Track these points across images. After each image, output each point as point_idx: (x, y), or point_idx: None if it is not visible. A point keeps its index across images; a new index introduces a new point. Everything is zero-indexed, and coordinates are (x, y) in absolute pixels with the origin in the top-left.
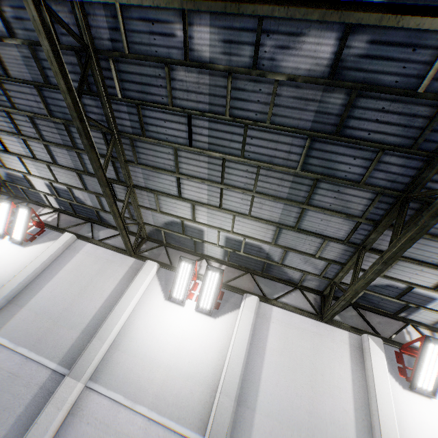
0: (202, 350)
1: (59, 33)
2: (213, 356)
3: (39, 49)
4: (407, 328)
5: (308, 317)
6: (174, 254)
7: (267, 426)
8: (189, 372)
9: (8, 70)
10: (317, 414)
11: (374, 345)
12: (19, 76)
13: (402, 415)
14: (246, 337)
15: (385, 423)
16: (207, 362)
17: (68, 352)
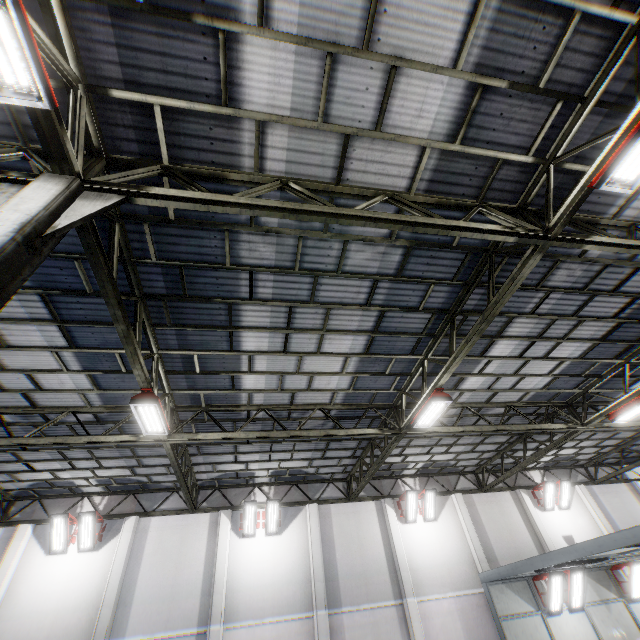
0: (88, 582)
1: None
2: (98, 582)
3: None
4: (255, 490)
5: (181, 514)
6: (51, 504)
7: (141, 610)
8: (76, 605)
9: None
10: (178, 584)
11: (223, 517)
12: None
13: (235, 556)
14: (125, 555)
15: (219, 568)
16: (92, 589)
17: None
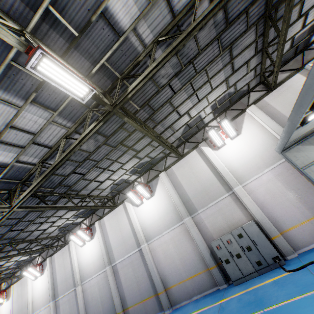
0: (96, 250)
1: None
2: (99, 248)
3: None
4: (135, 184)
5: (112, 211)
6: (74, 231)
7: (116, 251)
8: (97, 258)
9: None
10: (123, 237)
11: (126, 203)
12: None
13: (139, 215)
14: (100, 236)
15: (134, 223)
16: (98, 251)
17: (73, 283)
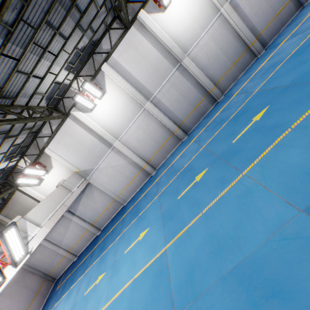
0: (194, 0)
1: None
2: None
3: None
4: None
5: None
6: None
7: None
8: (199, 11)
9: None
10: None
11: None
12: None
13: None
14: None
15: None
16: (199, 0)
17: (171, 64)
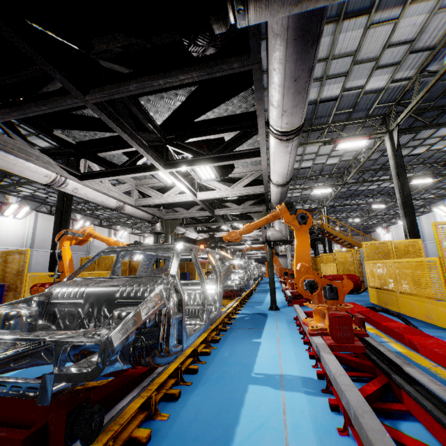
0: None
1: (370, 210)
2: None
3: (371, 211)
4: None
5: None
6: (437, 204)
7: None
8: None
9: (371, 213)
10: None
11: None
12: (372, 212)
13: None
14: None
15: None
16: None
17: None
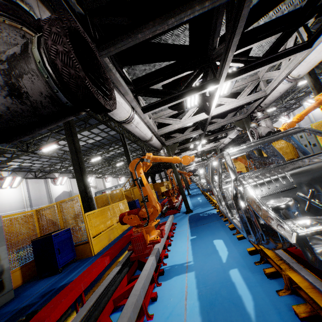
0: None
1: None
2: None
3: None
4: None
5: None
6: (305, 99)
7: None
8: None
9: None
10: None
11: None
12: None
13: None
14: None
15: None
16: None
17: (310, 122)
